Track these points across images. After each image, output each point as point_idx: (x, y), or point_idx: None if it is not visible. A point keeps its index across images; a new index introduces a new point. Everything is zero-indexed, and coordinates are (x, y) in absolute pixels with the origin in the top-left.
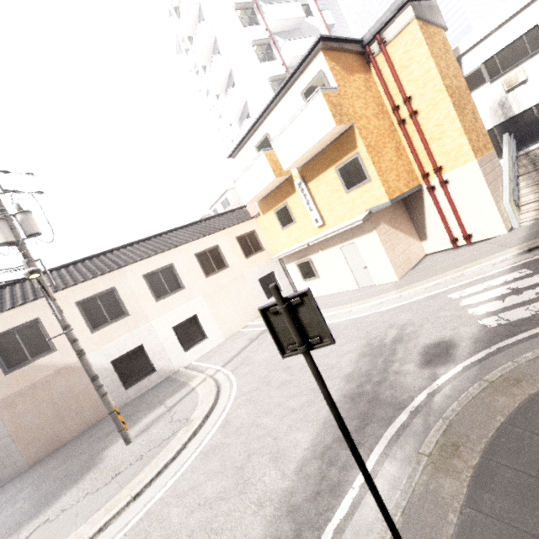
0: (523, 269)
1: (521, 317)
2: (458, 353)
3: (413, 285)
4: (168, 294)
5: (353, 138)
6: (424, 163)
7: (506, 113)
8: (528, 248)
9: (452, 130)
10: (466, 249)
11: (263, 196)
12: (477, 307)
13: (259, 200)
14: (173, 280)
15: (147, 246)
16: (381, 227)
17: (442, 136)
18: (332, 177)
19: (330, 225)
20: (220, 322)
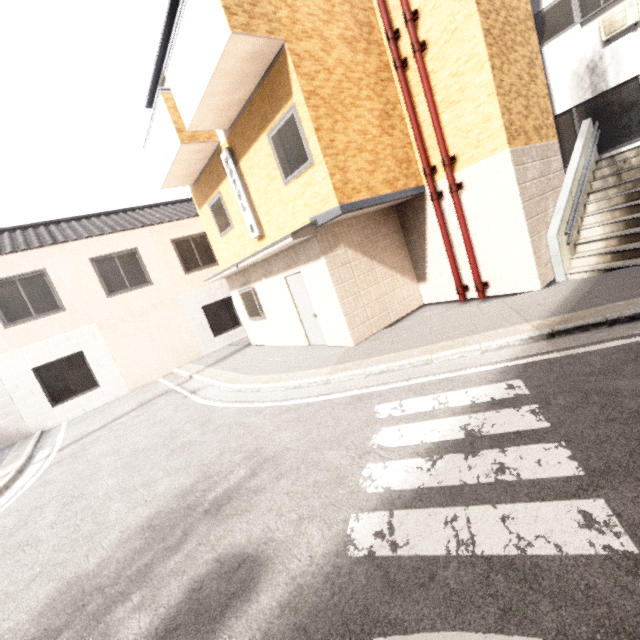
0: (518, 380)
1: (424, 549)
2: (228, 635)
3: (359, 362)
4: (31, 317)
5: (286, 74)
6: (430, 148)
7: (596, 83)
8: (551, 329)
9: (478, 86)
10: (472, 308)
11: (192, 178)
12: (384, 464)
13: (192, 185)
14: (43, 296)
15: (19, 237)
16: (340, 253)
17: (461, 97)
18: (265, 152)
19: (270, 238)
20: (124, 366)
